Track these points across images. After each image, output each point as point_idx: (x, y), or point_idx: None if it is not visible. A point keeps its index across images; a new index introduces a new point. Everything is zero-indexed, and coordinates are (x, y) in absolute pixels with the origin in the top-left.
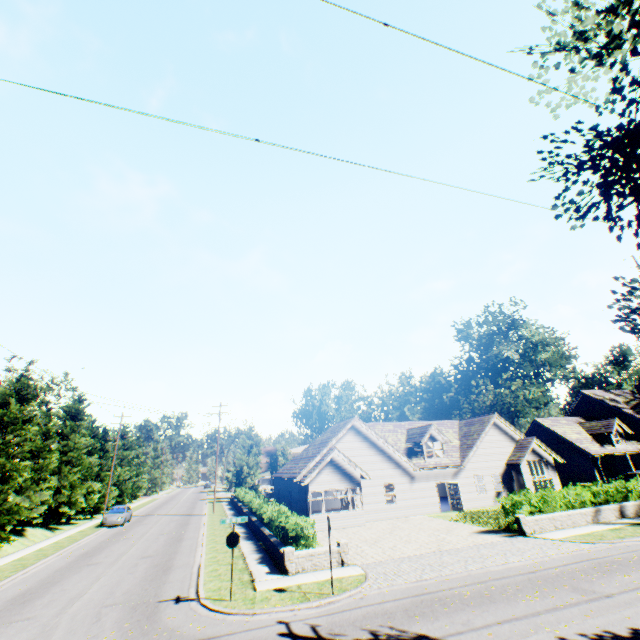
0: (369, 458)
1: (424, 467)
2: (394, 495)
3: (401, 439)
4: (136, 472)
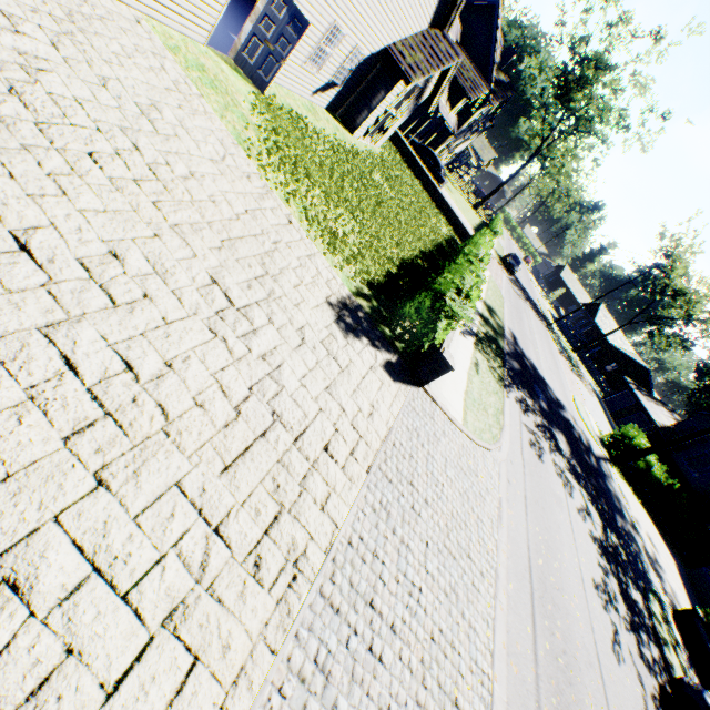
0: None
1: None
2: None
3: None
4: None
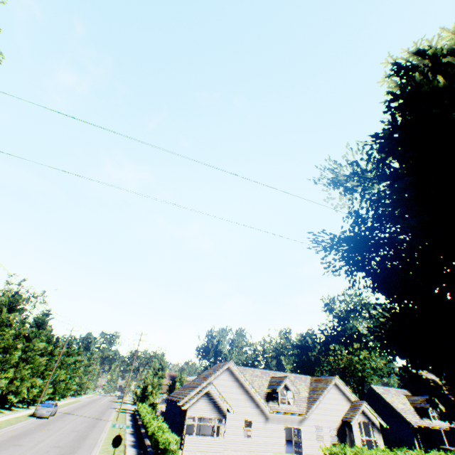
0: (236, 395)
1: (277, 411)
2: (251, 430)
3: (264, 384)
4: (70, 375)
